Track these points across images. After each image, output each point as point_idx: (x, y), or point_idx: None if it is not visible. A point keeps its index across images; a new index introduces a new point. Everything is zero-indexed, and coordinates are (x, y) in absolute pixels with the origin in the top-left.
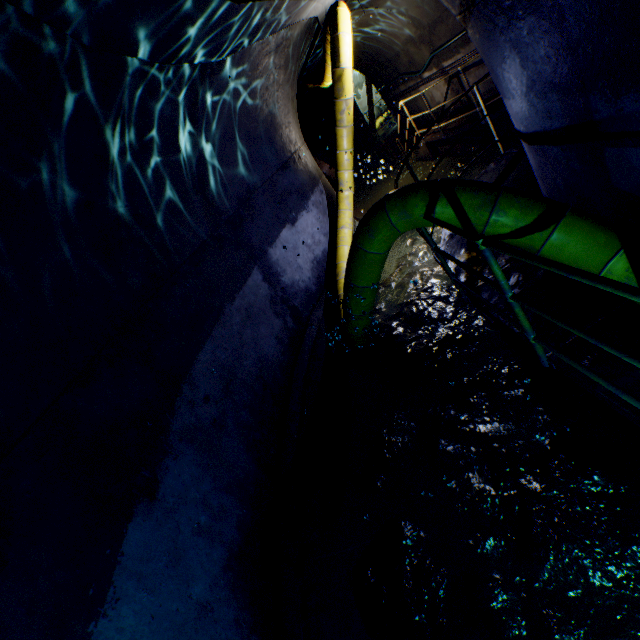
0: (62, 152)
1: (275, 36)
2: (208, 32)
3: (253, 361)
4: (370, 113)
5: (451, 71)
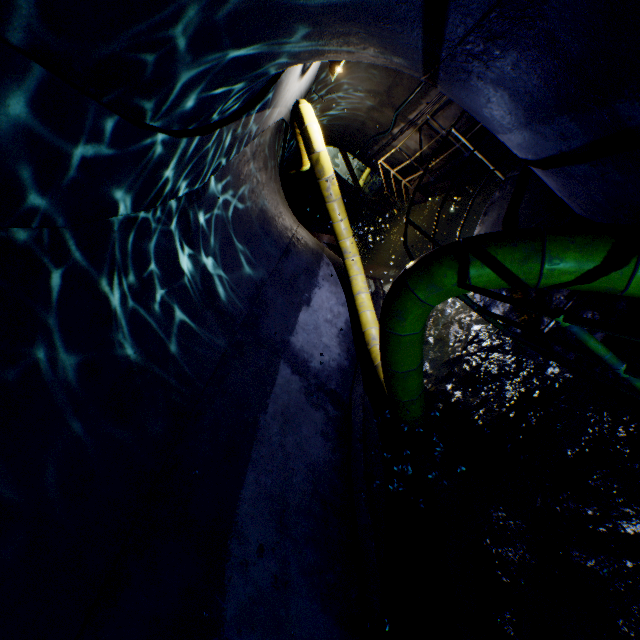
0: (55, 331)
1: (249, 146)
2: (183, 168)
3: (303, 474)
4: (352, 176)
5: (418, 121)
